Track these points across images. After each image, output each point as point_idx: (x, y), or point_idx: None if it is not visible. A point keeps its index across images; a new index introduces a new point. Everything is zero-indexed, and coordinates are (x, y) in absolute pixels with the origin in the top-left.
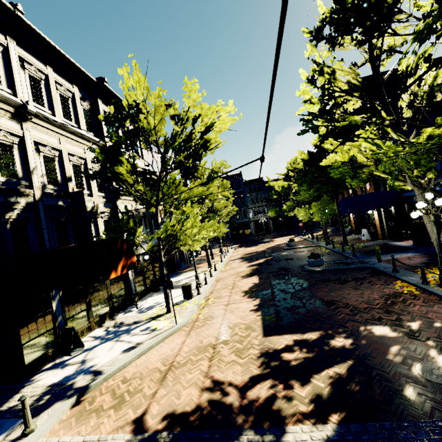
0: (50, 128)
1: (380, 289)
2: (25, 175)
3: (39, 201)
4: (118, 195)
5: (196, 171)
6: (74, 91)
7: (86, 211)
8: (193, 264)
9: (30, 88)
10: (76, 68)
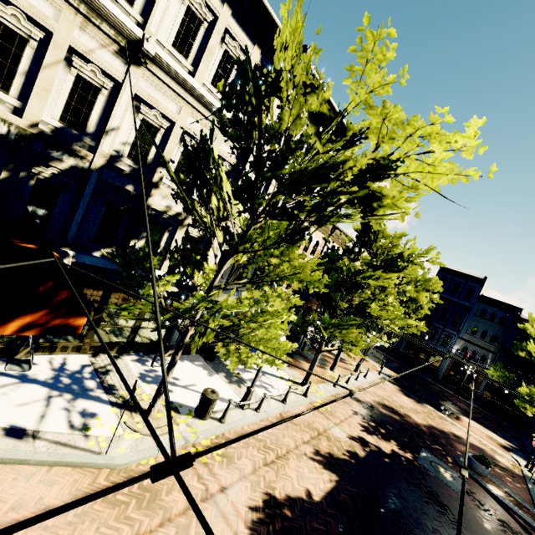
0: (174, 87)
1: None
2: (99, 133)
3: (95, 171)
4: (227, 215)
5: (297, 241)
6: (251, 54)
7: (142, 213)
8: (302, 356)
9: (178, 26)
10: (270, 19)
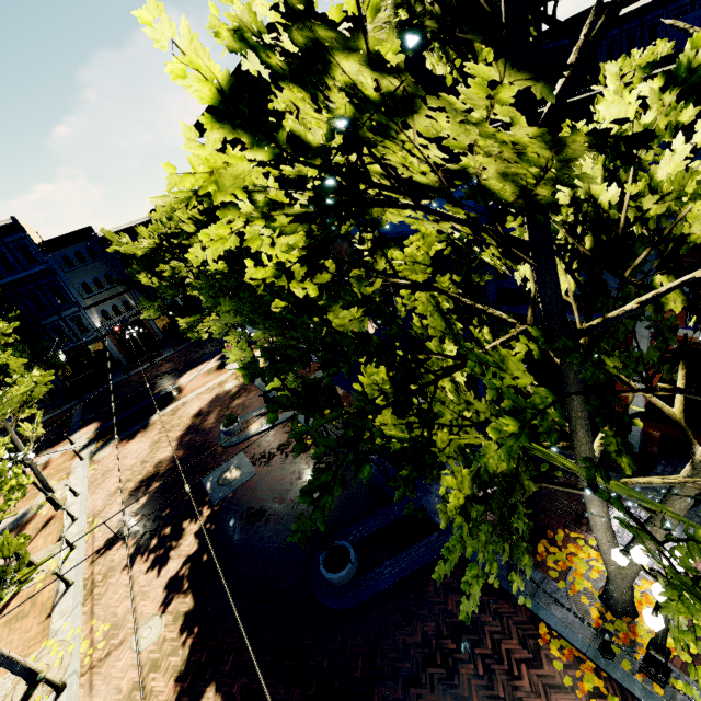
0: None
1: (542, 700)
2: None
3: None
4: None
5: None
6: None
7: None
8: None
9: None
10: None
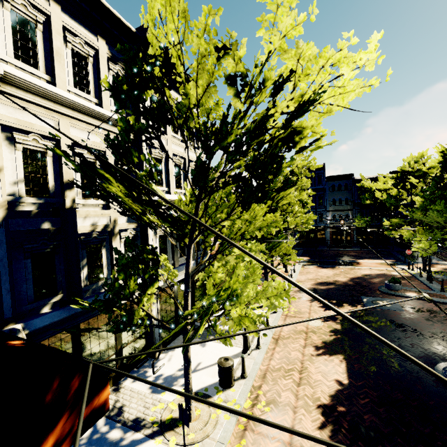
0: (41, 103)
1: None
2: None
3: None
4: None
5: (265, 197)
6: (98, 46)
7: (78, 243)
8: None
9: (10, 35)
10: (101, 6)
